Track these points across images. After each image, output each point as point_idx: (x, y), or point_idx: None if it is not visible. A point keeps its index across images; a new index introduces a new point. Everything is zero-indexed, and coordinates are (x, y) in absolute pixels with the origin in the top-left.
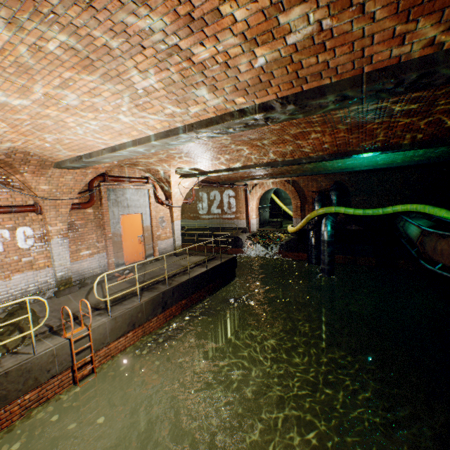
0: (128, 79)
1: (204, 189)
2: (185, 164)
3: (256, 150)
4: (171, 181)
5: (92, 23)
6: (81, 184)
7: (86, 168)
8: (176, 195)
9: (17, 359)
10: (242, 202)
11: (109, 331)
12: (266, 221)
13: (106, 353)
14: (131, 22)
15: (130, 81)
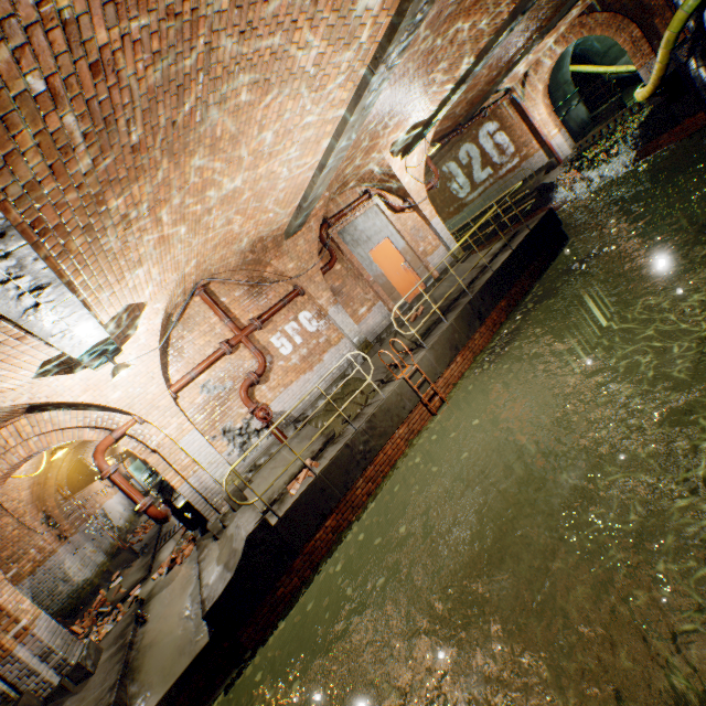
0: (298, 69)
1: (445, 158)
2: (396, 133)
3: (478, 12)
4: (393, 172)
5: (258, 45)
6: (314, 243)
7: (308, 222)
8: (412, 187)
9: (374, 406)
10: (517, 127)
11: (434, 362)
12: (584, 125)
13: (445, 383)
14: (278, 10)
15: (300, 70)
